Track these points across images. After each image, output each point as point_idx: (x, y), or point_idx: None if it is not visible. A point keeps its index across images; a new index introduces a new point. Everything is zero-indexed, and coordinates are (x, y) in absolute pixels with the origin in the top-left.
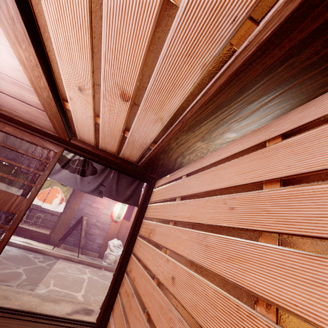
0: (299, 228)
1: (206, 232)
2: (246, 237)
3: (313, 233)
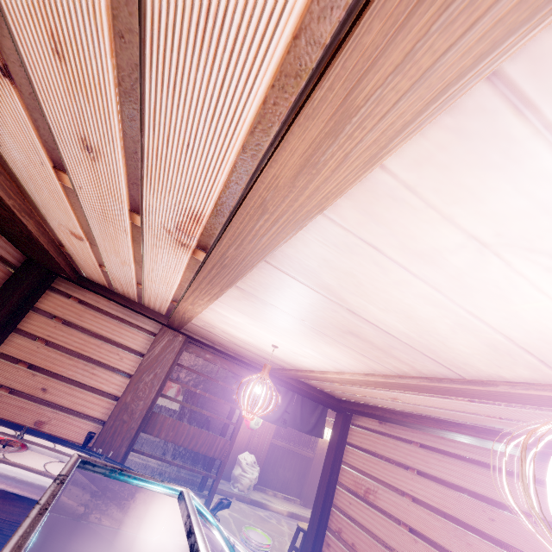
0: None
1: (465, 530)
2: (509, 551)
3: None
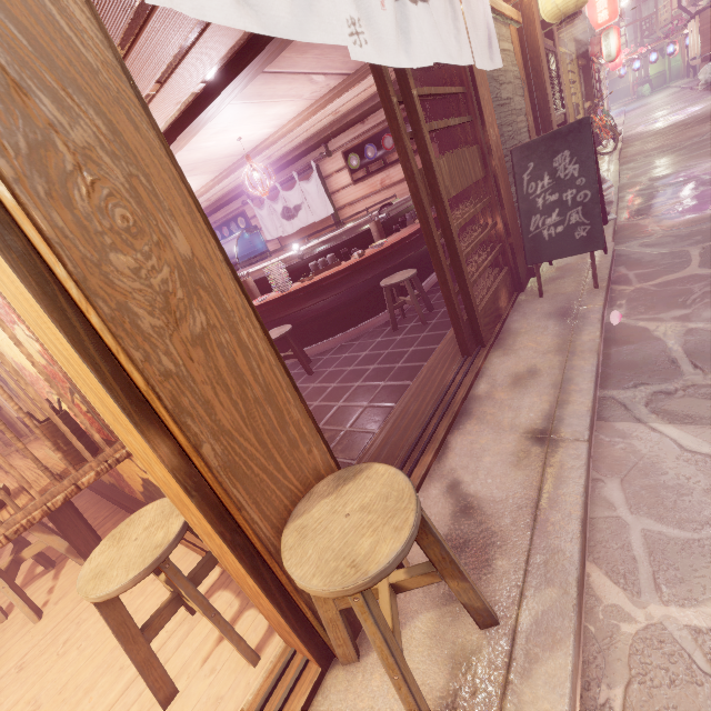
0: None
1: None
2: None
3: None
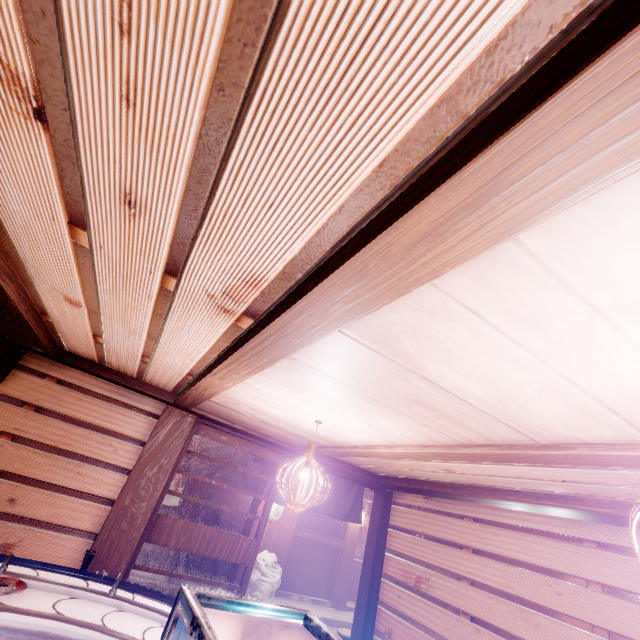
0: (622, 630)
1: (532, 610)
2: (580, 627)
3: (631, 636)
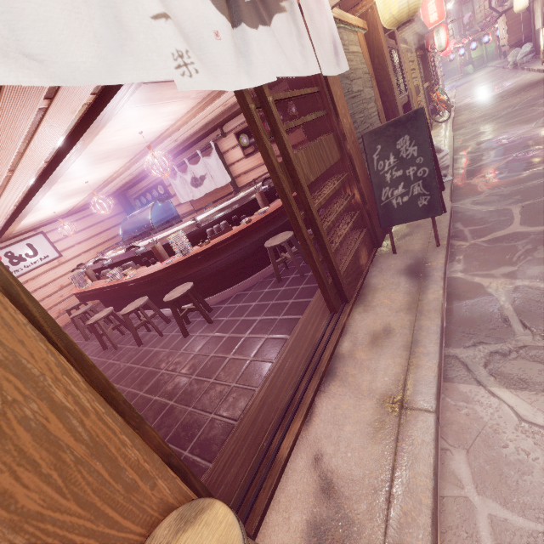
0: None
1: None
2: None
3: None
